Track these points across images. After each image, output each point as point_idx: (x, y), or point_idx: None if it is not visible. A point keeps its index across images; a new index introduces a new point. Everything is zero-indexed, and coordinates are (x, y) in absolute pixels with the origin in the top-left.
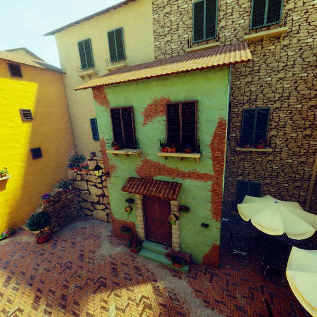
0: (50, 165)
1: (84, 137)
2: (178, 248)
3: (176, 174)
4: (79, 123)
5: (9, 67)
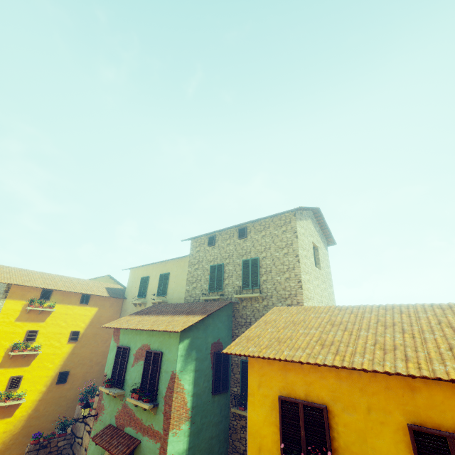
0: (69, 394)
1: None
2: None
3: (139, 427)
4: None
5: (82, 297)
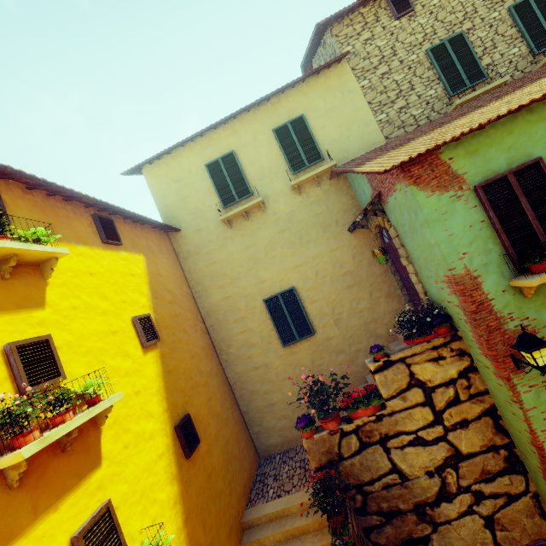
0: (214, 460)
1: (254, 352)
2: None
3: None
4: (232, 322)
5: (97, 223)
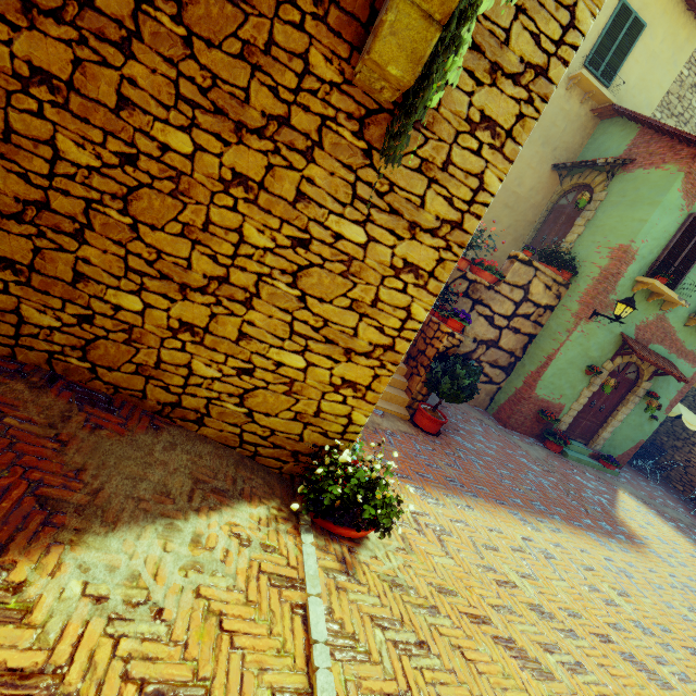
0: None
1: None
2: (600, 447)
3: (676, 349)
4: None
5: None
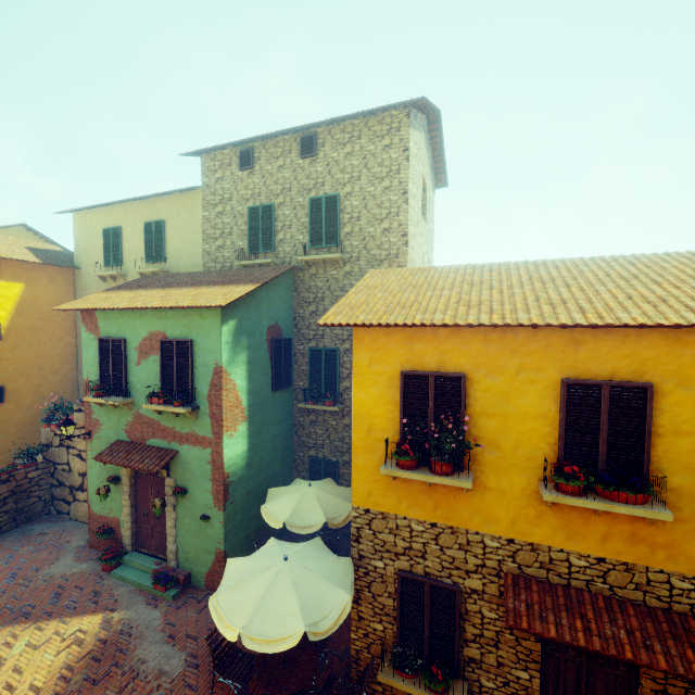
0: (17, 417)
1: None
2: (174, 562)
3: (172, 437)
4: None
5: None
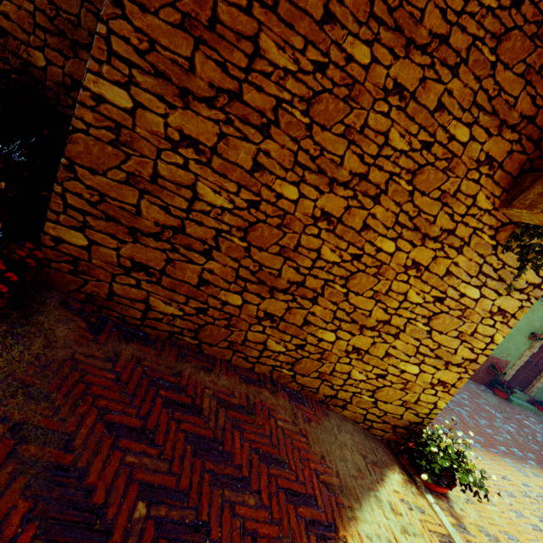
0: None
1: None
2: (534, 394)
3: None
4: None
5: None
